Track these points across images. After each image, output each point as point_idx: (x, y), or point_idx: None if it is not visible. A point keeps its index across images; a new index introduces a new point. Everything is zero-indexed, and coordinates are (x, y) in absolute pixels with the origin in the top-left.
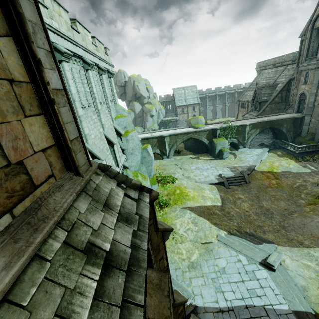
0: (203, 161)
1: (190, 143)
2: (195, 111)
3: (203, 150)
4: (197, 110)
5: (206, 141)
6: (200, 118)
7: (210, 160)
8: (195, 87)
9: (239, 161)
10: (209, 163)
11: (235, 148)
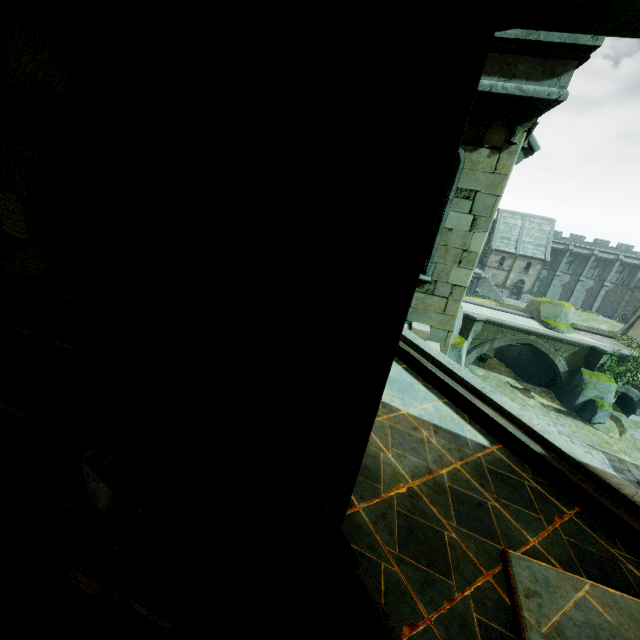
0: (538, 406)
1: (517, 351)
2: (526, 274)
3: (541, 380)
4: (533, 273)
5: (563, 366)
6: (567, 309)
7: (557, 413)
8: (550, 224)
9: (634, 450)
10: (554, 419)
11: (620, 406)
